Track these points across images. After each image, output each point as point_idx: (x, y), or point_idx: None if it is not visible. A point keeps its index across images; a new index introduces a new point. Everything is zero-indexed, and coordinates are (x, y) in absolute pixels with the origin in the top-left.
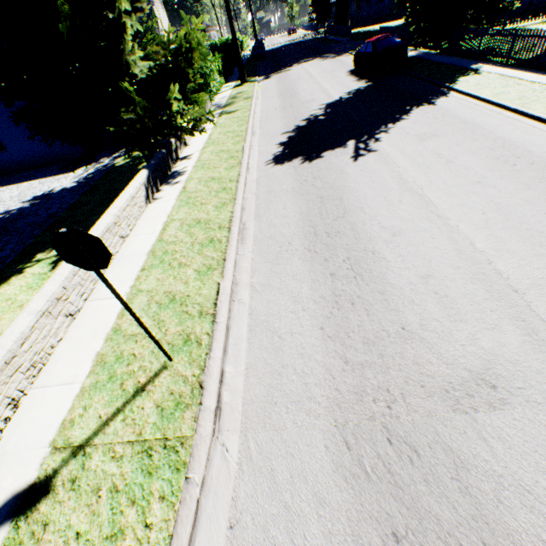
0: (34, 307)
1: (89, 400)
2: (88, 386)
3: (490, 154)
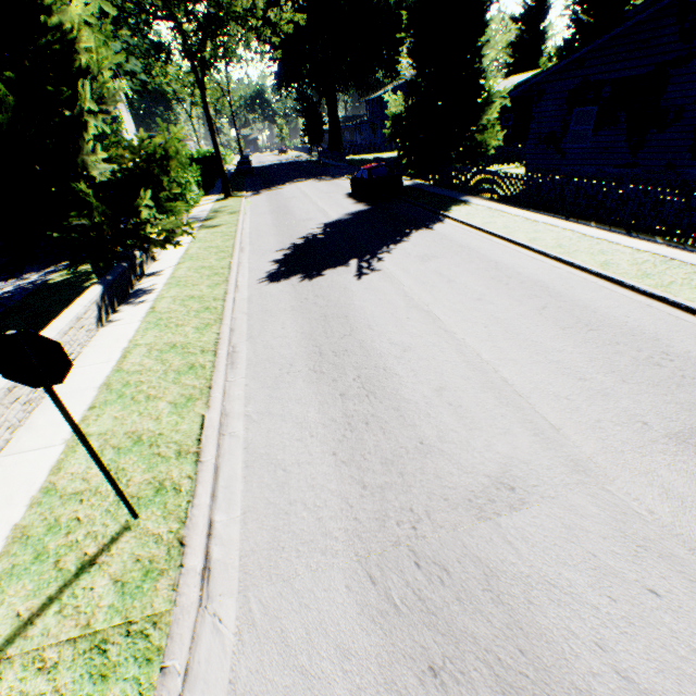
0: None
1: None
2: None
3: (486, 274)
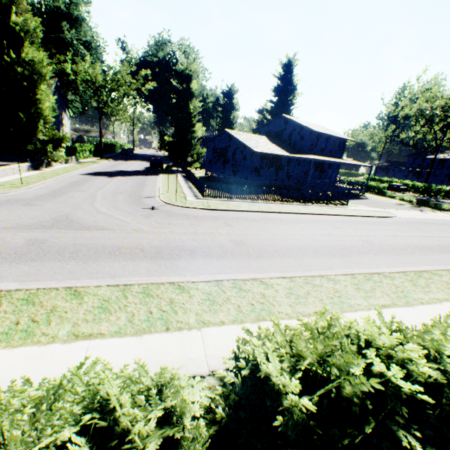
0: None
1: None
2: None
3: (137, 182)
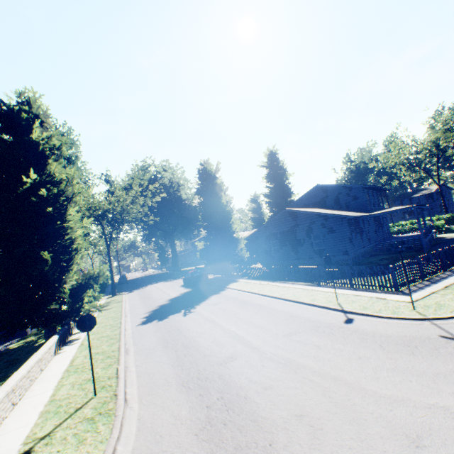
0: (5, 389)
1: (44, 423)
2: (40, 421)
3: (239, 305)
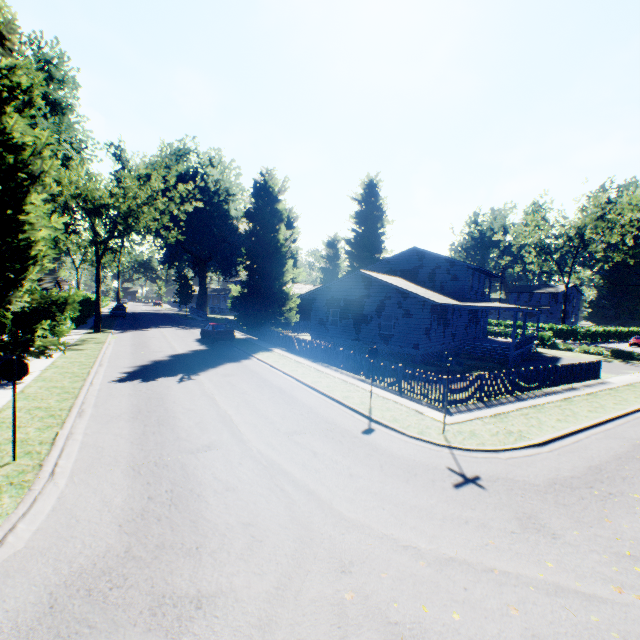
0: None
1: None
2: None
3: (255, 383)
